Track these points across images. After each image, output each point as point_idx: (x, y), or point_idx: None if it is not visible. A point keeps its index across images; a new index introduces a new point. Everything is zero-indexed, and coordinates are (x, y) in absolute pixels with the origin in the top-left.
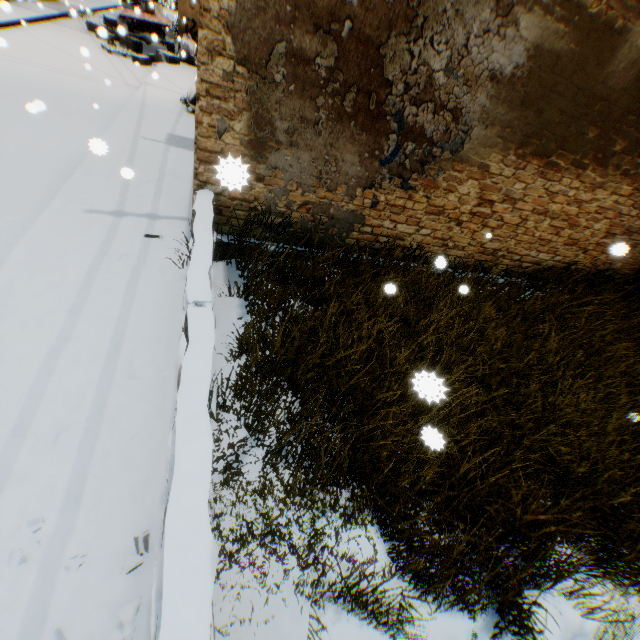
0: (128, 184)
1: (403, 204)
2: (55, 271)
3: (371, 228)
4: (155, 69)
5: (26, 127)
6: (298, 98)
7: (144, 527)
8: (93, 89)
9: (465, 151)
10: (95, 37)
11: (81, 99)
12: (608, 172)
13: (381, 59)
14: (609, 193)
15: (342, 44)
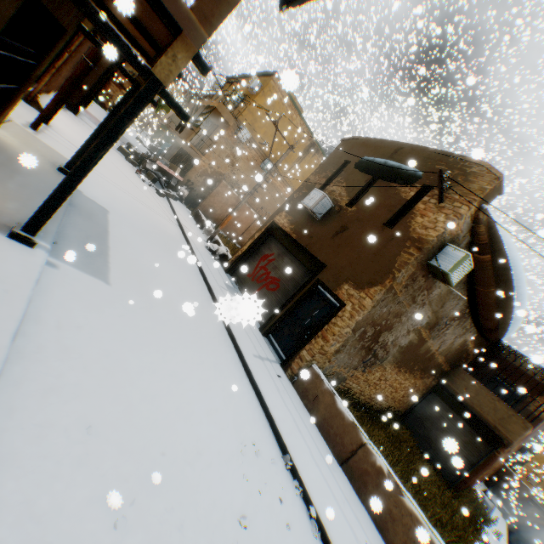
0: (247, 332)
1: (359, 376)
2: (278, 402)
3: (345, 383)
4: (173, 205)
5: (176, 268)
6: (357, 341)
7: (382, 541)
8: (165, 225)
9: (383, 363)
10: (124, 157)
11: (170, 237)
12: (411, 375)
13: (380, 336)
14: (408, 382)
15: (375, 331)
